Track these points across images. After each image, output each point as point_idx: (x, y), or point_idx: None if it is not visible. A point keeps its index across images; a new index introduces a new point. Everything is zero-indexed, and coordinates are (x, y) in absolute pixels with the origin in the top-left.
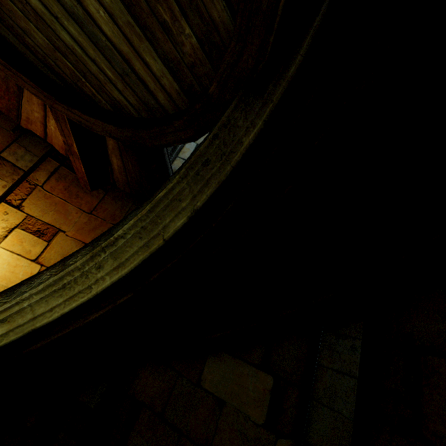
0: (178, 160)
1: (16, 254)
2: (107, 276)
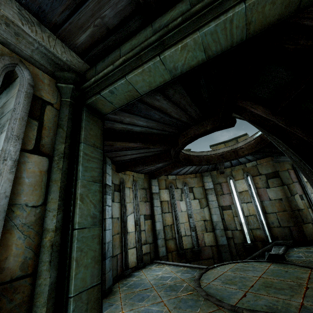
0: (142, 233)
1: None
2: None
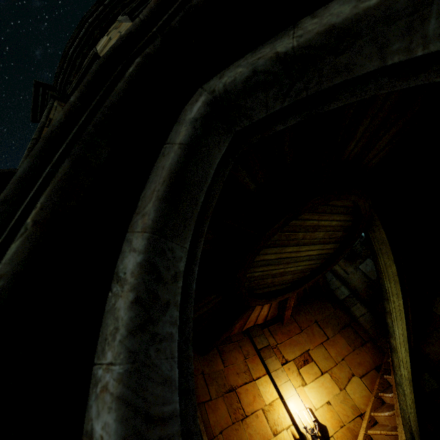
0: None
1: (315, 380)
2: (399, 301)
